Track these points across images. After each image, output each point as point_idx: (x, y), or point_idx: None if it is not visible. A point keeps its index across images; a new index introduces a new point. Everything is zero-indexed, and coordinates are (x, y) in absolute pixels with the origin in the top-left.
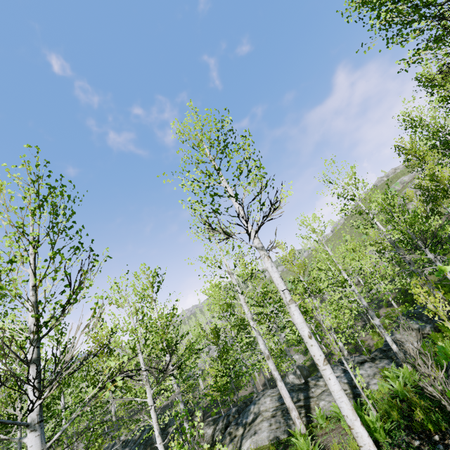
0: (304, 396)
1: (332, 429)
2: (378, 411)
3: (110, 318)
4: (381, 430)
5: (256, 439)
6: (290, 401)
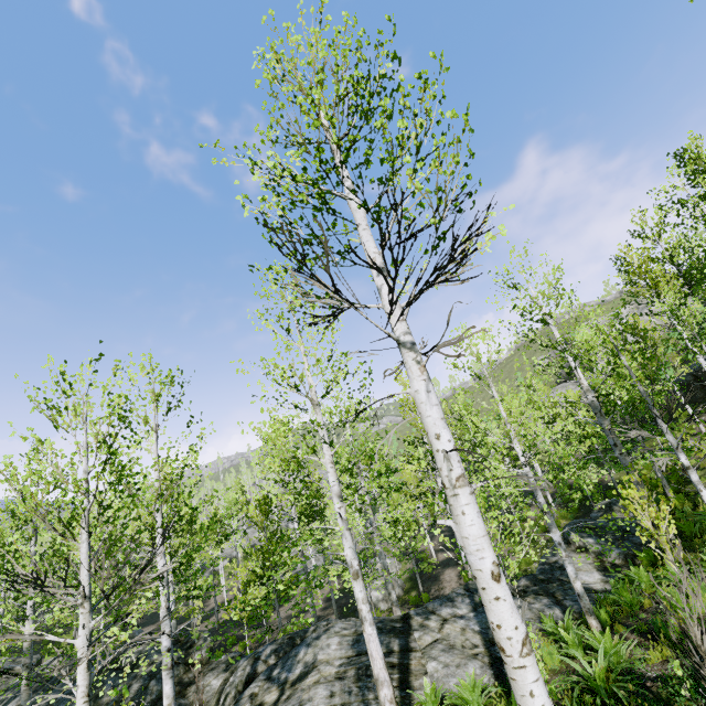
0: (400, 644)
1: None
2: None
3: (36, 448)
4: None
5: None
6: (383, 667)
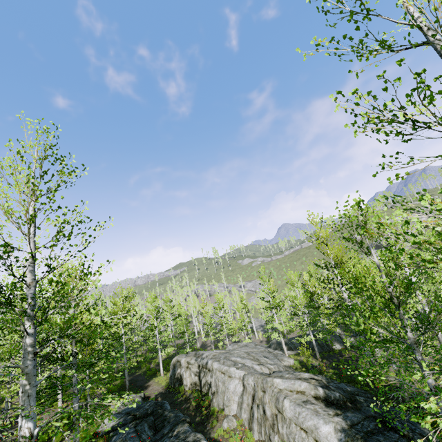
0: None
1: None
2: None
3: None
4: None
5: None
6: None
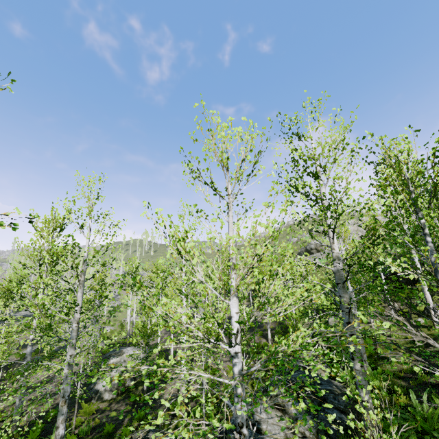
0: None
1: None
2: None
3: None
4: None
5: None
6: None
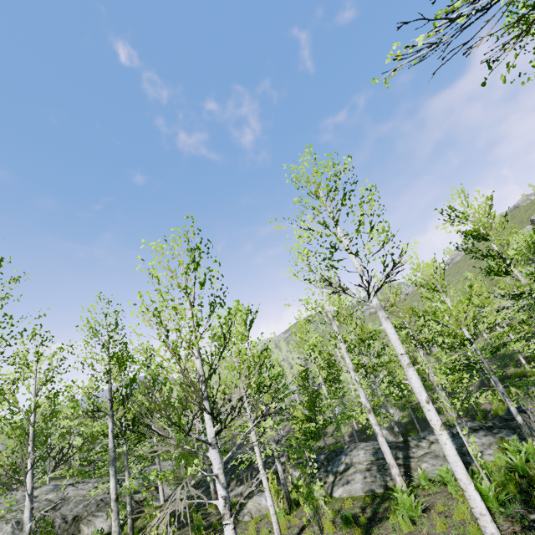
0: (403, 455)
1: (436, 491)
2: (492, 482)
3: None
4: (494, 500)
5: (350, 489)
6: (391, 458)
